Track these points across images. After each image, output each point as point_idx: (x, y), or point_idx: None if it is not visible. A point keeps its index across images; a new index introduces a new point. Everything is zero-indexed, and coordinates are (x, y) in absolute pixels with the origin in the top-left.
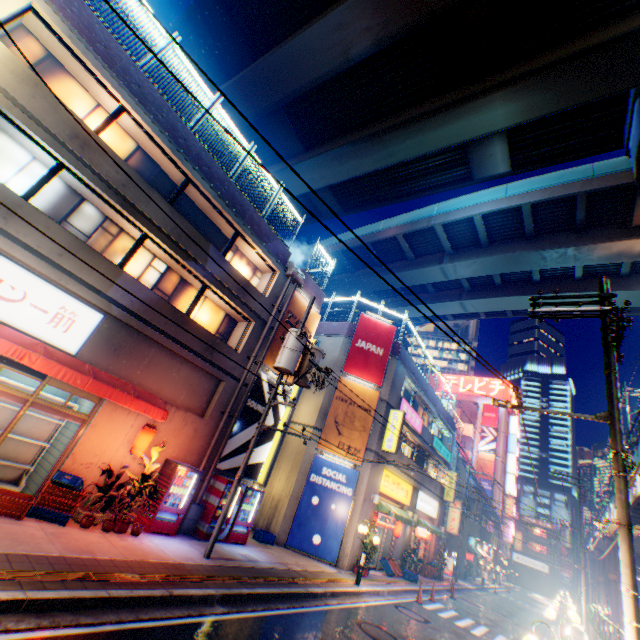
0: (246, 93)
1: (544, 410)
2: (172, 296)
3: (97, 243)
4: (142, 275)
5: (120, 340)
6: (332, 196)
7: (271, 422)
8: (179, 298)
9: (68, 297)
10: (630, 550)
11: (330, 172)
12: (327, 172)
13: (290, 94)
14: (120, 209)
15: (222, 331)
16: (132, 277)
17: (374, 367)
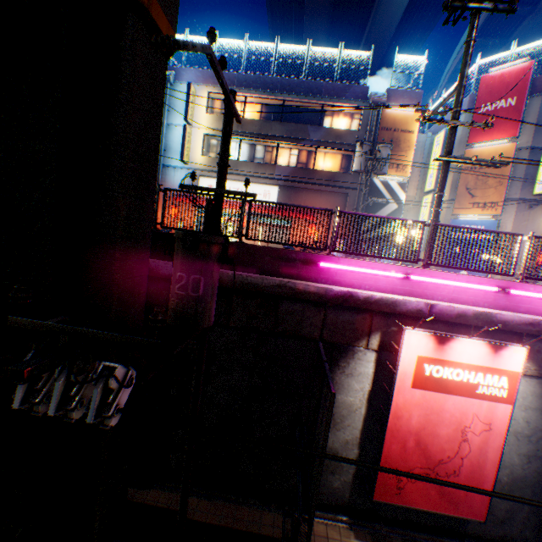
0: None
1: (436, 107)
2: (305, 164)
3: (266, 160)
4: (288, 162)
5: (288, 194)
6: None
7: (394, 207)
8: (309, 163)
9: (264, 186)
10: (441, 172)
11: None
12: None
13: None
14: (263, 141)
15: (342, 167)
16: (280, 166)
17: (504, 123)
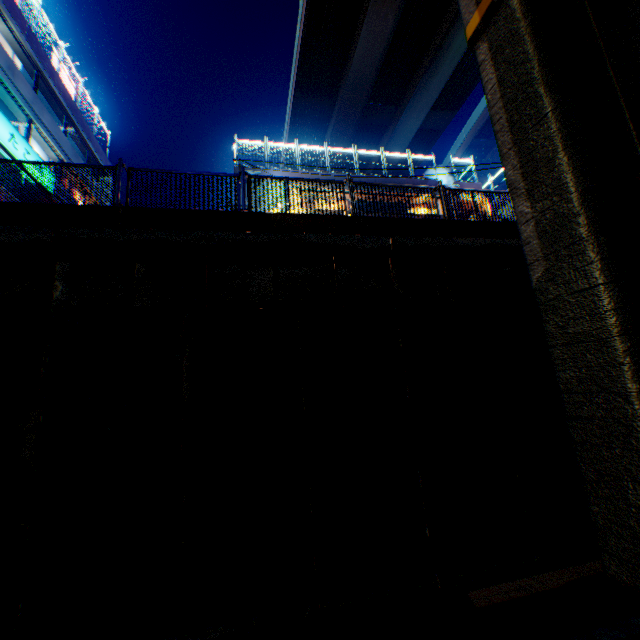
0: (344, 119)
1: None
2: None
3: None
4: None
5: None
6: (436, 112)
7: None
8: None
9: None
10: None
11: (423, 103)
12: (421, 105)
13: (367, 93)
14: None
15: None
16: None
17: None
